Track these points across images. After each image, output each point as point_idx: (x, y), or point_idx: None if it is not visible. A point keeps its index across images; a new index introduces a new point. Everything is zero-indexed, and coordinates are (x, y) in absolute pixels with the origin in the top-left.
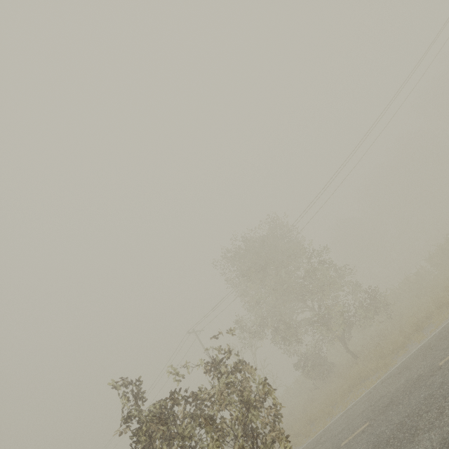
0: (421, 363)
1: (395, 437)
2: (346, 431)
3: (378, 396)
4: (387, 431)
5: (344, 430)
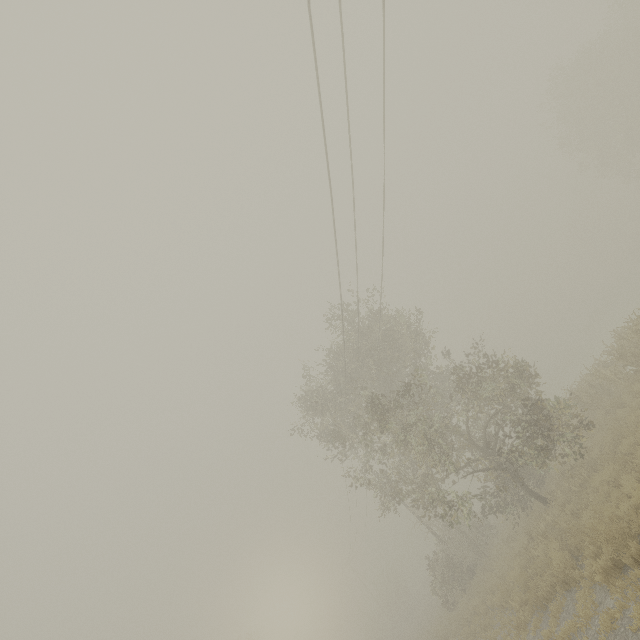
0: None
1: None
2: None
3: None
4: None
5: None
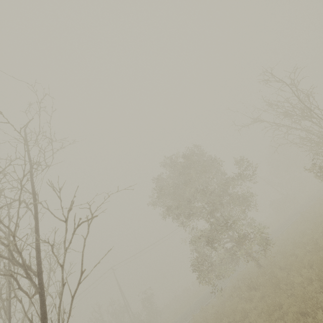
0: None
1: None
2: None
3: None
4: None
5: None
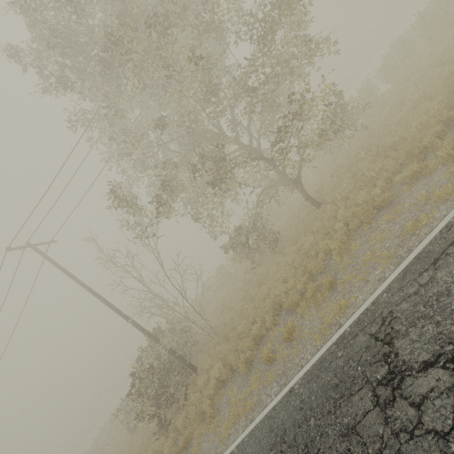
0: None
1: None
2: None
3: None
4: None
5: None
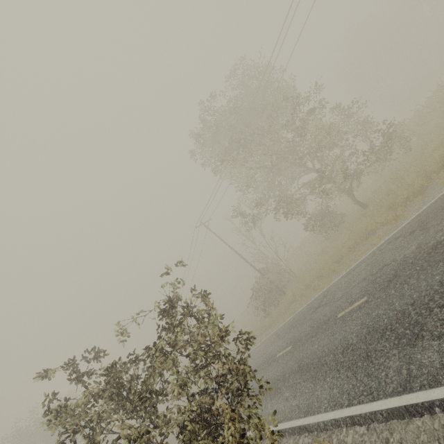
0: (443, 222)
1: (393, 330)
2: (344, 300)
3: (381, 263)
4: (385, 318)
5: (342, 298)
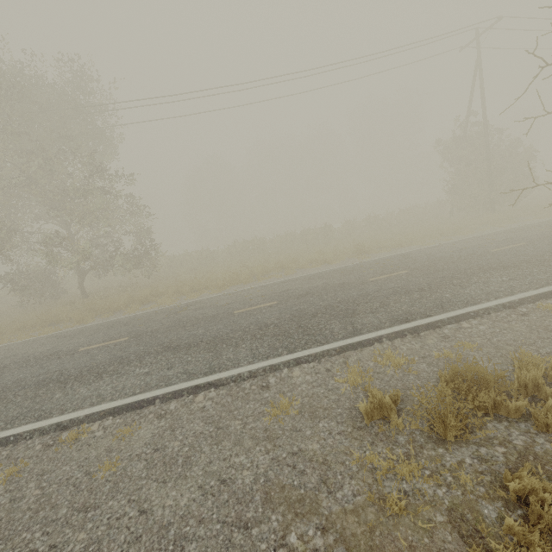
0: (83, 338)
1: None
2: None
3: (15, 353)
4: None
5: None
